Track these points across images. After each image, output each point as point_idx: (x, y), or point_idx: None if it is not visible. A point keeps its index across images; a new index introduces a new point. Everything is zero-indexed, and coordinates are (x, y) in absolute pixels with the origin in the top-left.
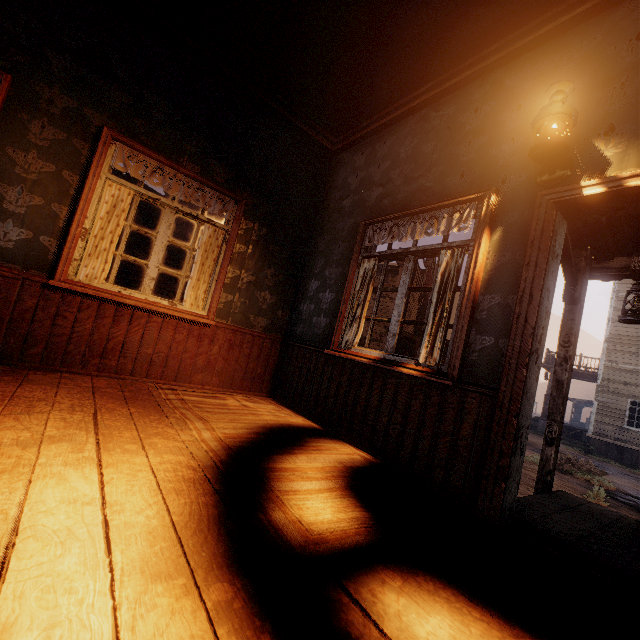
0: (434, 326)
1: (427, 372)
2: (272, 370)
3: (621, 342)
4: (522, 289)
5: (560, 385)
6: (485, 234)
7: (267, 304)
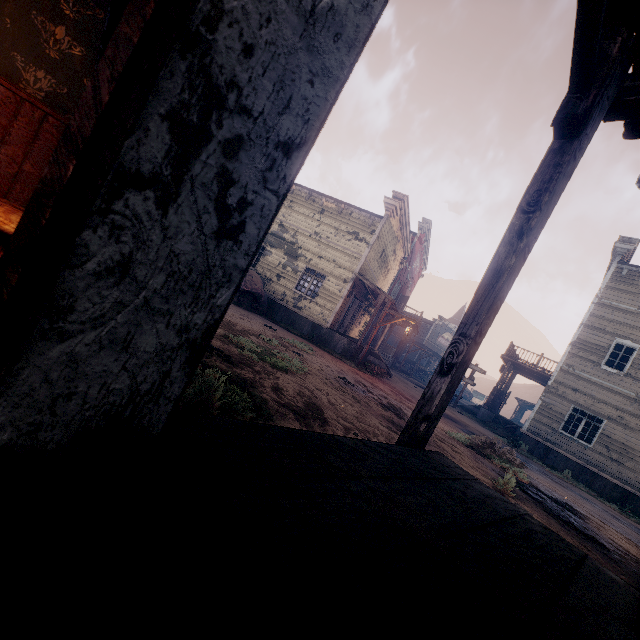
0: None
1: None
2: None
3: (585, 349)
4: None
5: (496, 277)
6: None
7: (61, 53)
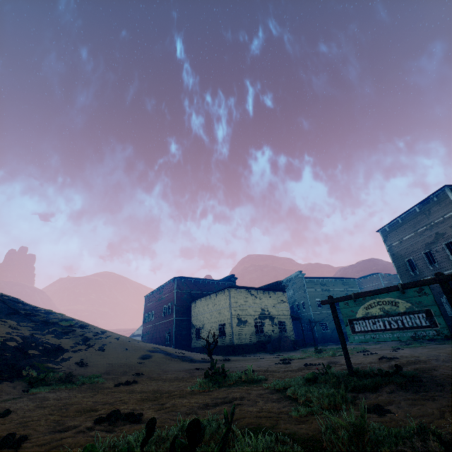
0: None
1: None
2: None
3: (313, 305)
4: None
5: None
6: None
7: None
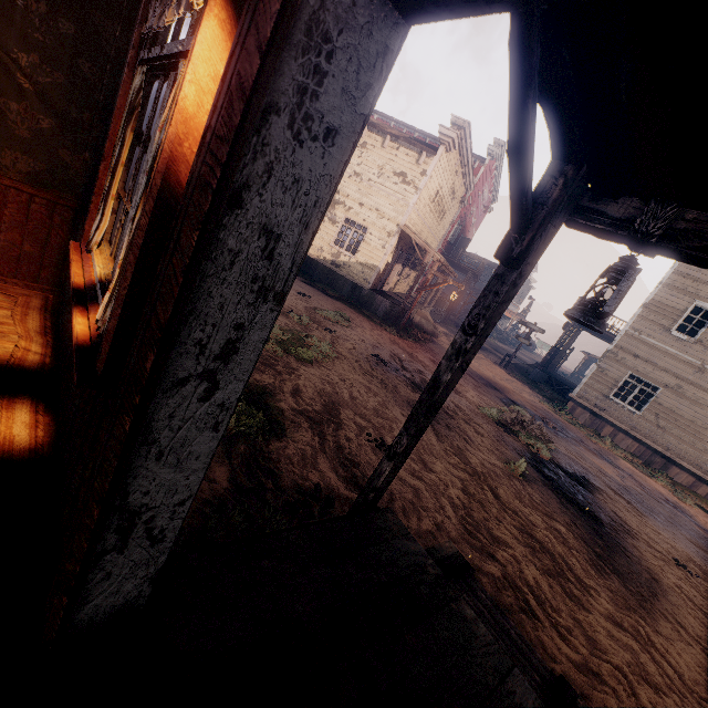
0: (126, 251)
1: (91, 342)
2: (59, 252)
3: (658, 312)
4: (178, 211)
5: (435, 388)
6: (210, 15)
7: (31, 130)
